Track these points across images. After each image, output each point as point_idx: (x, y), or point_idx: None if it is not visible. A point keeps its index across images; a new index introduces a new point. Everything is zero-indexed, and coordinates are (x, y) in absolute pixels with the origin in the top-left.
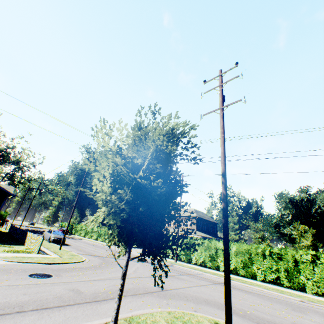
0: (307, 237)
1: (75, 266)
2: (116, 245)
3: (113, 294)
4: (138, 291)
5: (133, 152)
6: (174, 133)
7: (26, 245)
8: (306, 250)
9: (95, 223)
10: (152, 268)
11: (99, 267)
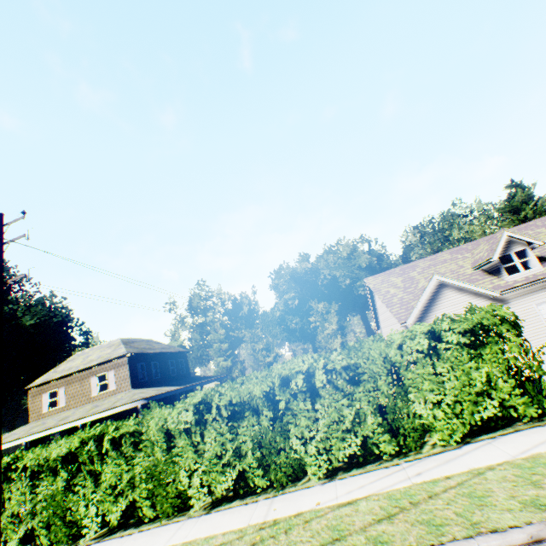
0: (332, 318)
1: None
2: None
3: None
4: None
5: None
6: None
7: None
8: (333, 341)
9: None
10: None
11: None
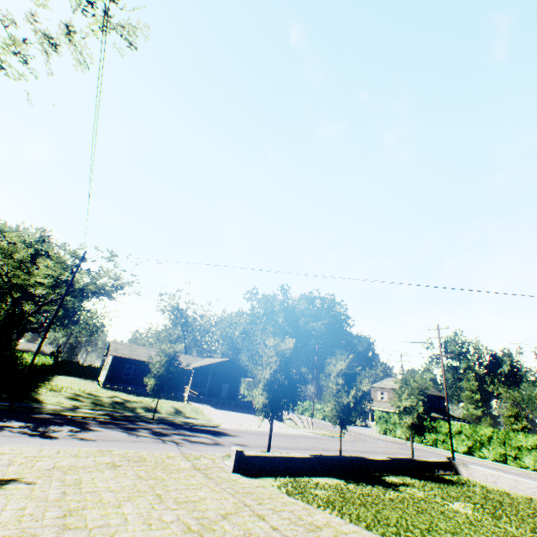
0: None
1: (348, 439)
2: (329, 422)
3: (392, 452)
4: (402, 453)
5: (408, 395)
6: (422, 385)
7: (285, 422)
8: None
9: (405, 424)
10: (393, 444)
11: (361, 440)
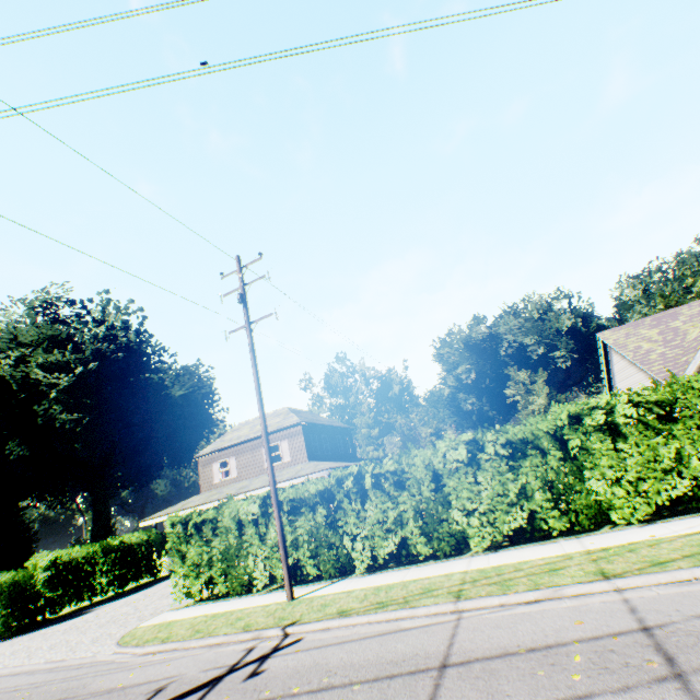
0: (540, 389)
1: None
2: (7, 639)
3: None
4: None
5: None
6: None
7: None
8: None
9: None
10: None
11: None
